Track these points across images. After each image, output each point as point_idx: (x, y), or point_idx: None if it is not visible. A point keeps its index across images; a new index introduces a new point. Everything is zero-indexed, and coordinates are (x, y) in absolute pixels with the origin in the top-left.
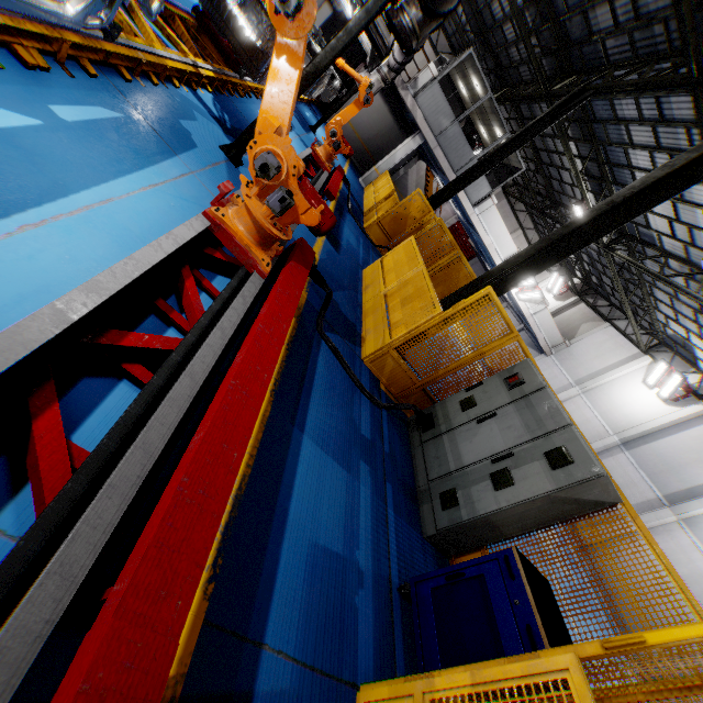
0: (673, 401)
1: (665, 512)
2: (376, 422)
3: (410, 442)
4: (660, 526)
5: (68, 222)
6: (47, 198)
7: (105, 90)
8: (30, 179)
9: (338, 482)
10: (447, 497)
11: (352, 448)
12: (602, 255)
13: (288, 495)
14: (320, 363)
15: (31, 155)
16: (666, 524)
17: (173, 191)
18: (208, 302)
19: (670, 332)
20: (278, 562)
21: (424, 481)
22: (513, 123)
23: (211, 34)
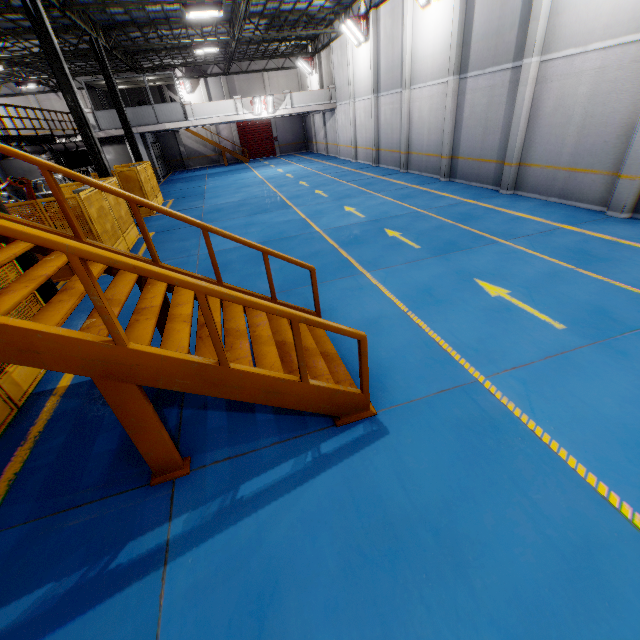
0: (368, 34)
1: (403, 95)
2: None
3: None
4: (410, 104)
5: None
6: None
7: None
8: None
9: None
10: None
11: None
12: (267, 30)
13: None
14: None
15: None
16: (410, 99)
17: None
18: None
19: (328, 6)
20: None
21: None
22: (162, 55)
23: None
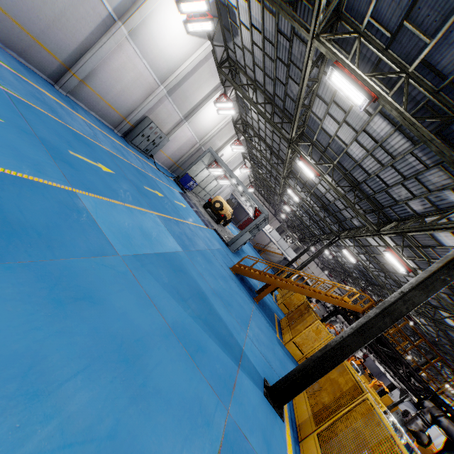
0: None
1: None
2: None
3: None
4: None
5: None
6: None
7: None
8: None
9: None
10: None
11: None
12: None
13: None
14: None
15: None
16: None
17: None
18: None
19: None
20: None
21: None
22: None
23: None
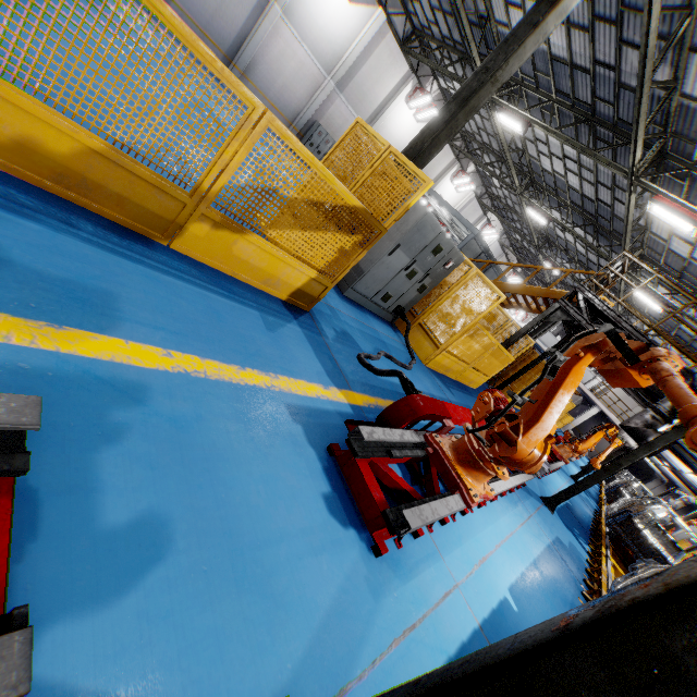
0: None
1: None
2: None
3: None
4: None
5: None
6: None
7: None
8: None
9: None
10: None
11: None
12: None
13: None
14: None
15: None
16: None
17: None
18: None
19: None
20: None
21: None
22: None
23: None
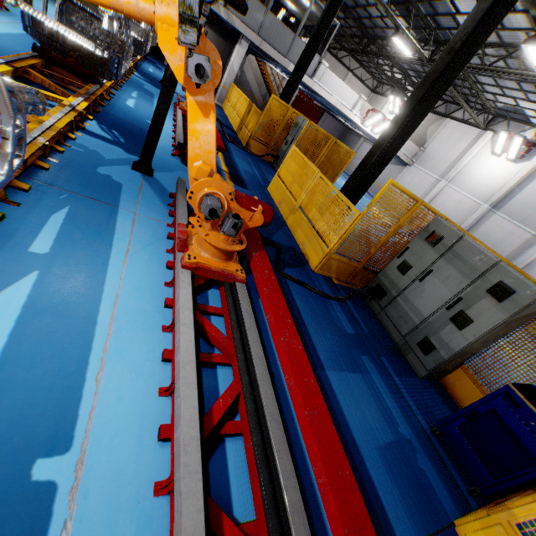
0: (520, 158)
1: None
2: (349, 315)
3: (372, 310)
4: None
5: (113, 344)
6: (89, 337)
7: (43, 194)
8: (69, 333)
9: (361, 387)
10: (424, 345)
11: (351, 352)
12: (425, 66)
13: (347, 427)
14: (297, 301)
15: (54, 310)
16: None
17: (139, 245)
18: (218, 322)
19: (501, 104)
20: (373, 482)
21: (399, 337)
22: None
23: (59, 63)
